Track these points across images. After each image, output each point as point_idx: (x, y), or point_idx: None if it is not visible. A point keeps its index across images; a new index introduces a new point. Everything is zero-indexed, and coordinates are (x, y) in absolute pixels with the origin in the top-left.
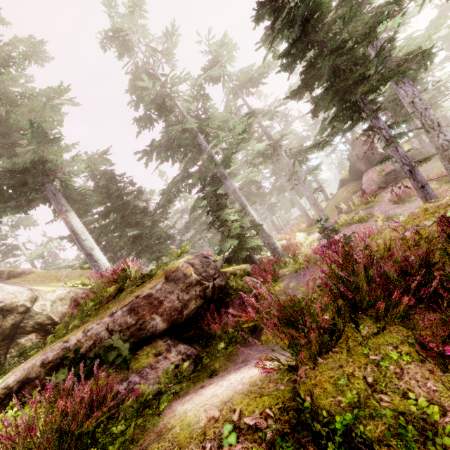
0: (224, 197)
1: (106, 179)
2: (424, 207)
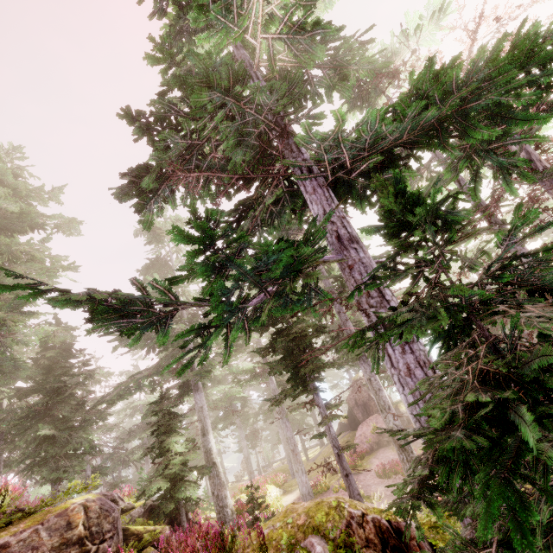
0: (179, 419)
1: (58, 352)
2: (287, 507)
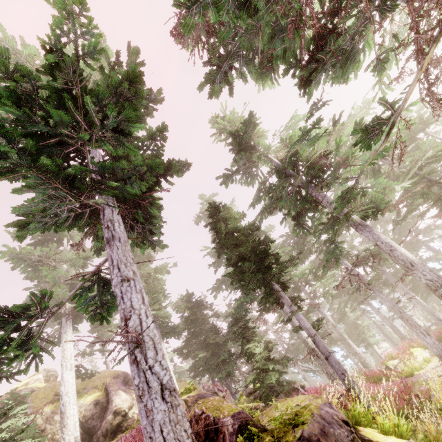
0: (250, 331)
1: (192, 310)
2: None
